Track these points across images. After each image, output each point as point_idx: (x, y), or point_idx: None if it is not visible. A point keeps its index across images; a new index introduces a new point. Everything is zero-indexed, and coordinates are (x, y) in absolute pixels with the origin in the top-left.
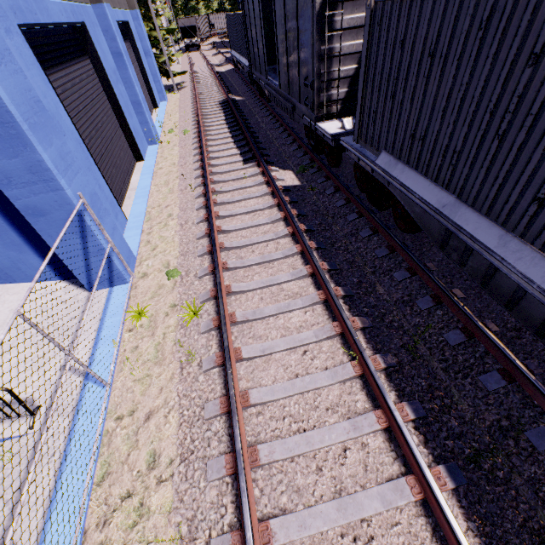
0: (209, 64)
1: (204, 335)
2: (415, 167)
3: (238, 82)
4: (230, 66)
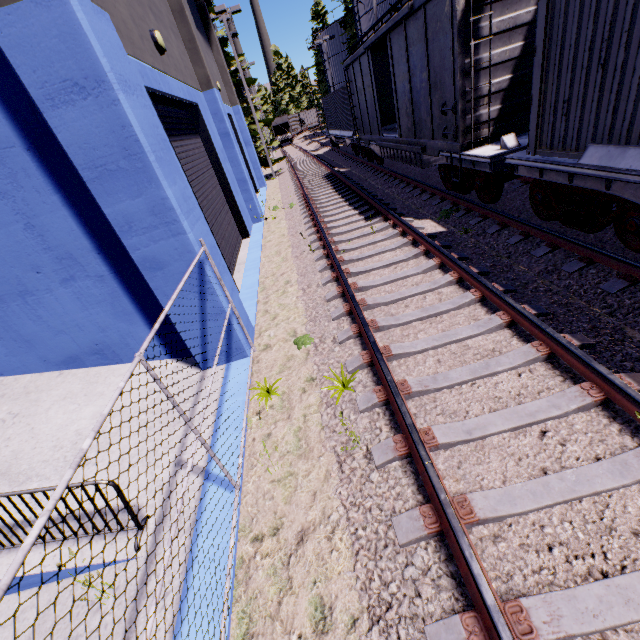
0: (305, 150)
1: (365, 413)
2: None
3: (339, 158)
4: (327, 148)
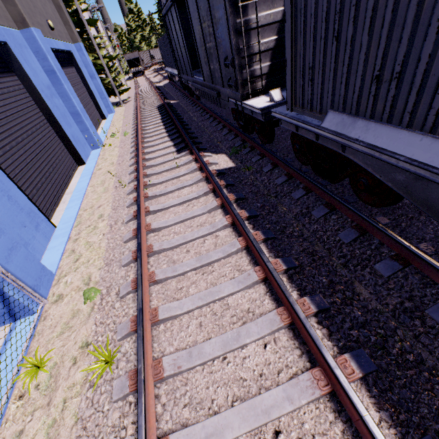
0: (150, 82)
1: (118, 403)
2: (387, 119)
3: (173, 90)
4: (167, 81)
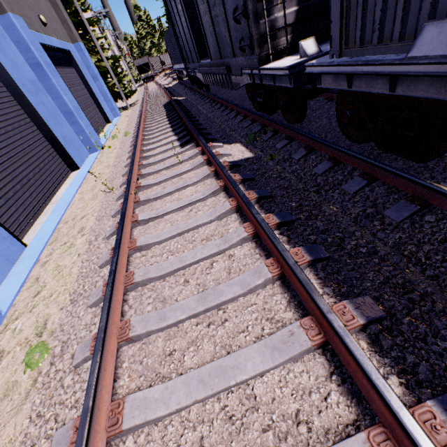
0: (159, 84)
1: None
2: None
3: (182, 88)
4: (176, 82)
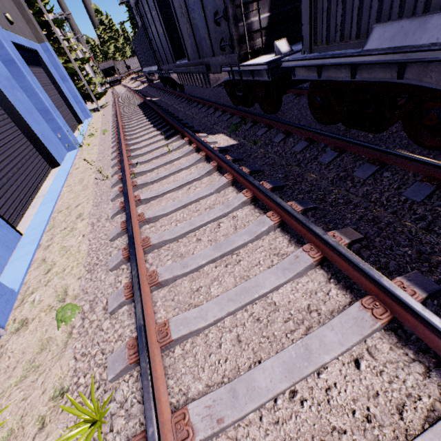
0: (128, 87)
1: None
2: None
3: (153, 90)
4: (145, 84)
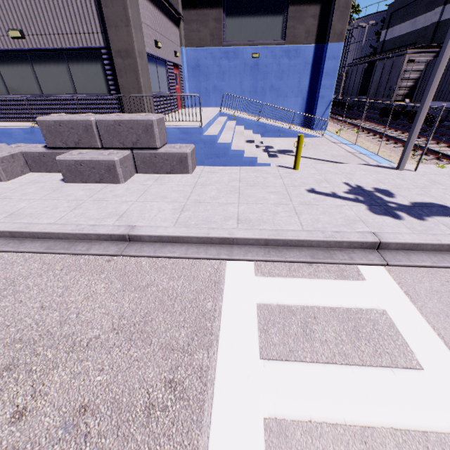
0: None
1: (363, 134)
2: (438, 101)
3: None
4: None
